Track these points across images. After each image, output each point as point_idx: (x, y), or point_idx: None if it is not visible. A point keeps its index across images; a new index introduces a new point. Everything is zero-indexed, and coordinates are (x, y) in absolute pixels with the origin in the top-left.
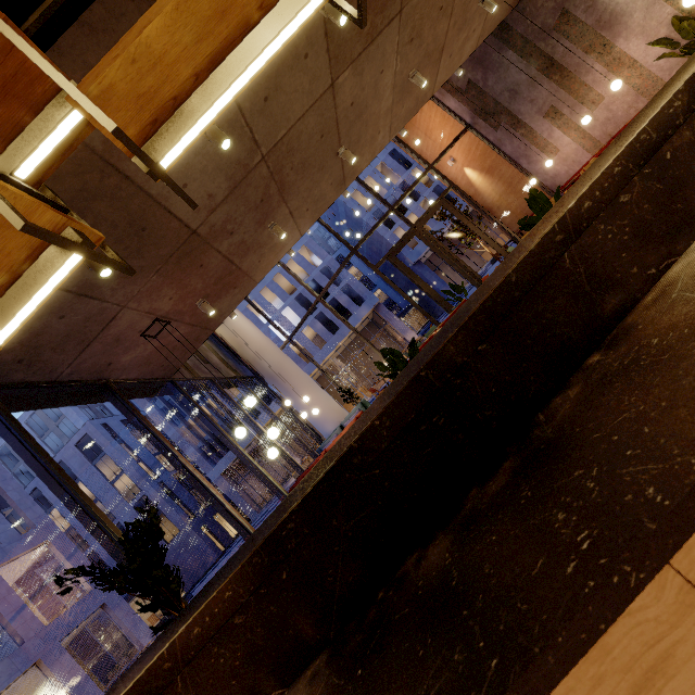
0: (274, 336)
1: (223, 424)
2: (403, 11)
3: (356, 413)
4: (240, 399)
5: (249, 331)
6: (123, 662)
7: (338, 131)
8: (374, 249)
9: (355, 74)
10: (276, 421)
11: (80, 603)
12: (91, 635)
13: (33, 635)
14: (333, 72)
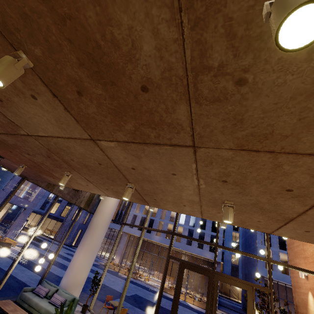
0: (169, 213)
1: (123, 213)
2: (201, 149)
3: (62, 299)
4: (136, 214)
5: (110, 200)
6: (2, 229)
7: (122, 173)
8: (249, 240)
9: (128, 152)
10: (61, 242)
11: (24, 200)
12: (19, 211)
13: (7, 191)
14: (90, 132)
